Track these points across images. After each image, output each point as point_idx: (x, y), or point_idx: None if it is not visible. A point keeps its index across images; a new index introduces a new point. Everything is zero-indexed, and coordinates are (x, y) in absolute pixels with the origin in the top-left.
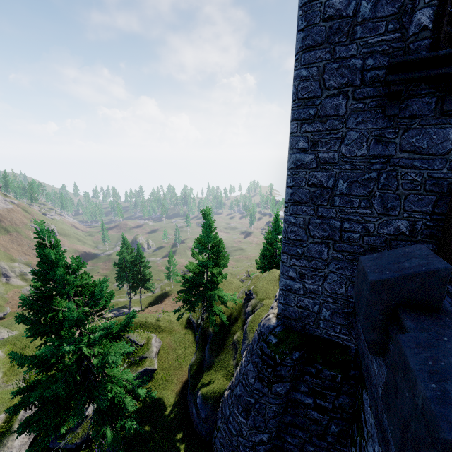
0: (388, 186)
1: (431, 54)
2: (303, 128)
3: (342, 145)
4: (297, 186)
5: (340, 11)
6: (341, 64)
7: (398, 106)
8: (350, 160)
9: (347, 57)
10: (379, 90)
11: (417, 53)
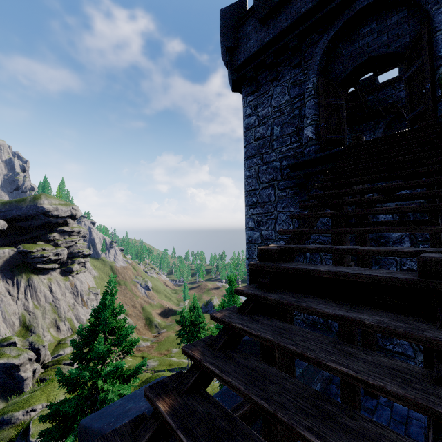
0: (314, 260)
1: (312, 157)
2: (250, 211)
3: (276, 225)
4: (251, 258)
5: (263, 134)
6: (268, 166)
7: (306, 194)
8: (283, 237)
9: (270, 161)
10: (294, 182)
11: (309, 155)
